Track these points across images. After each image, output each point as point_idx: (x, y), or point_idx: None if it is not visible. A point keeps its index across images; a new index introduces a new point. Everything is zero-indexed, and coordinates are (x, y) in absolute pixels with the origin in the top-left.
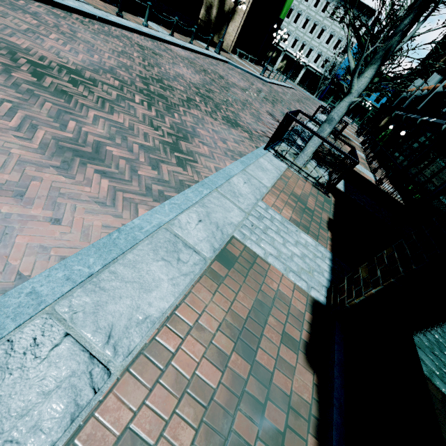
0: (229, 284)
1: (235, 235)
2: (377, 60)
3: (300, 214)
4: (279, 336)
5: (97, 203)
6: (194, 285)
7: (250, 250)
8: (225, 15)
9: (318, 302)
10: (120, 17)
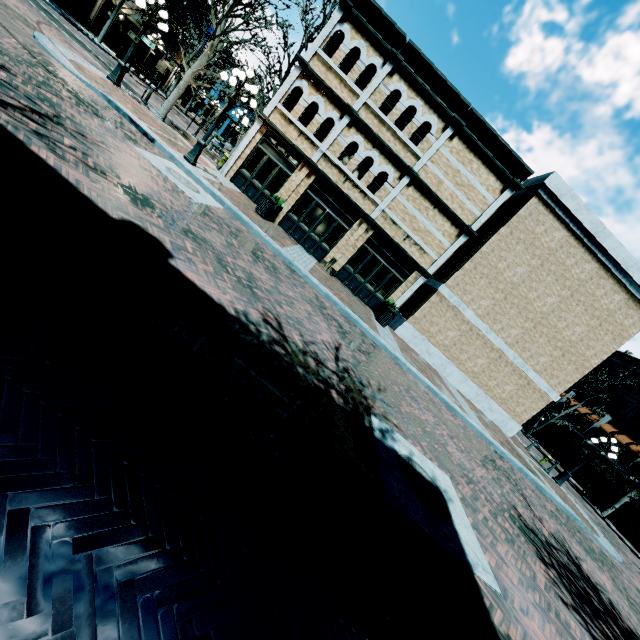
0: None
1: None
2: (635, 491)
3: None
4: None
5: None
6: None
7: None
8: None
9: None
10: None
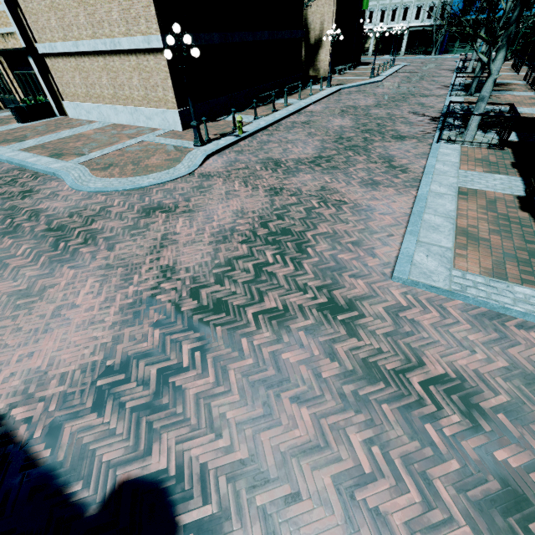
0: (471, 200)
1: (459, 186)
2: (503, 45)
3: (488, 168)
4: (504, 207)
5: (397, 195)
6: (457, 203)
7: (470, 189)
8: (313, 48)
9: (521, 196)
10: (275, 111)
